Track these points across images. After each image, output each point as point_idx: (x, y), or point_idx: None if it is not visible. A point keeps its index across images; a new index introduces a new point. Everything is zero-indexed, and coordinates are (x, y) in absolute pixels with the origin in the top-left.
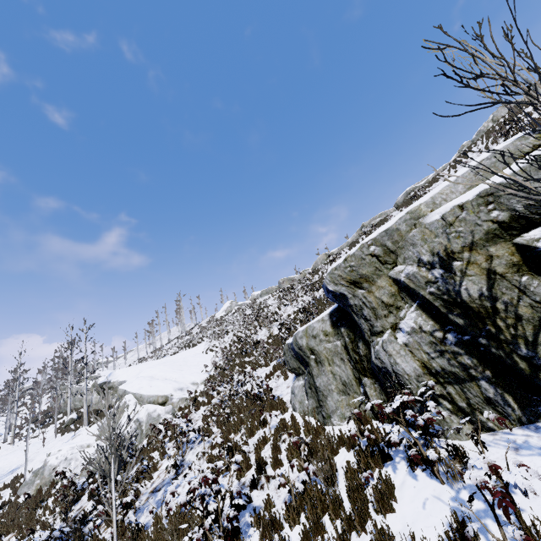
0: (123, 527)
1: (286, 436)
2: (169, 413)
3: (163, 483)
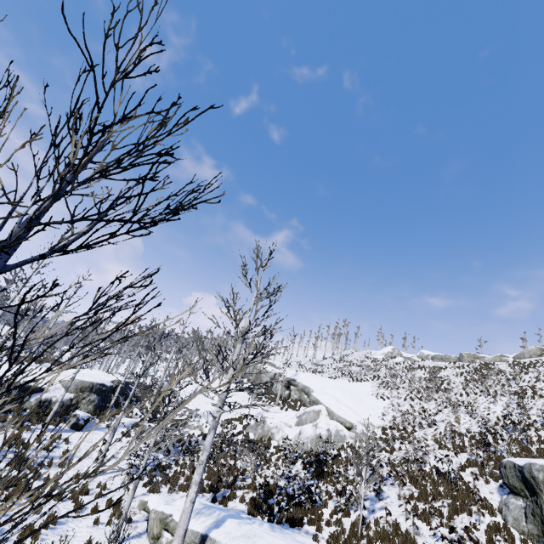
0: (348, 509)
1: (499, 538)
2: (353, 439)
3: (366, 496)
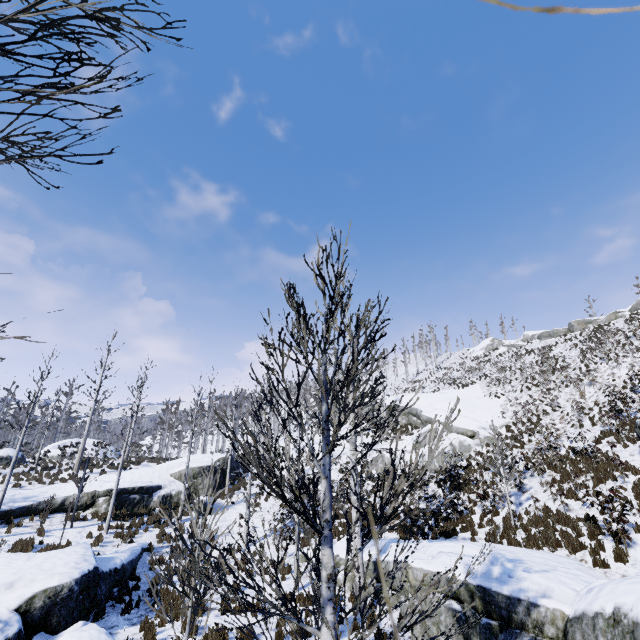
0: (495, 509)
1: None
2: (478, 446)
3: (509, 493)
